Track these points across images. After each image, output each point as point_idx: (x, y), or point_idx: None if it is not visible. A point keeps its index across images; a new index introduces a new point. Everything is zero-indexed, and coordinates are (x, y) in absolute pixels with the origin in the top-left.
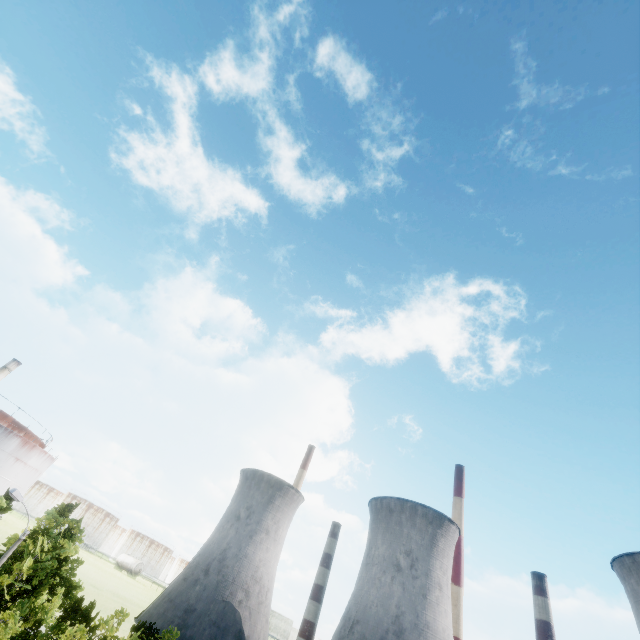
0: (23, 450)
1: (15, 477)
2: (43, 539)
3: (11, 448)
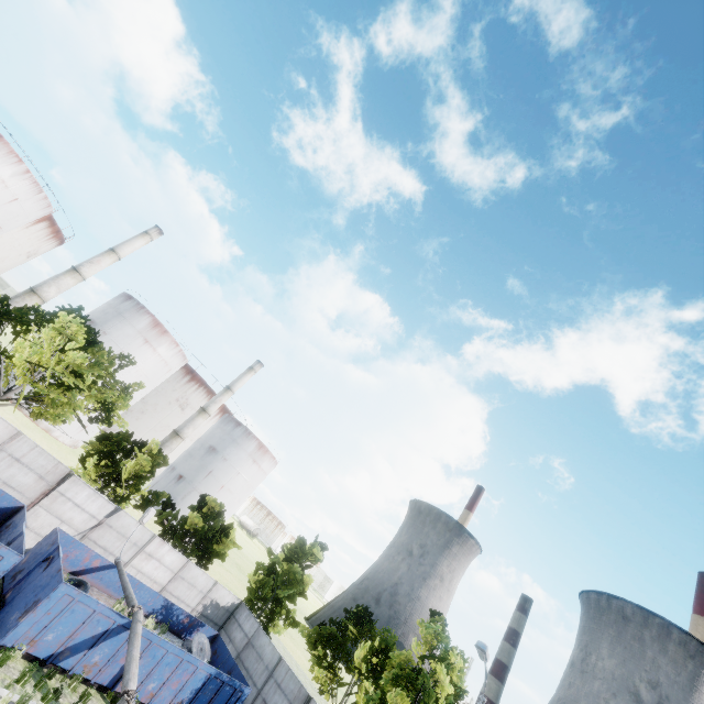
0: (259, 453)
1: (251, 478)
2: (436, 666)
3: (250, 449)
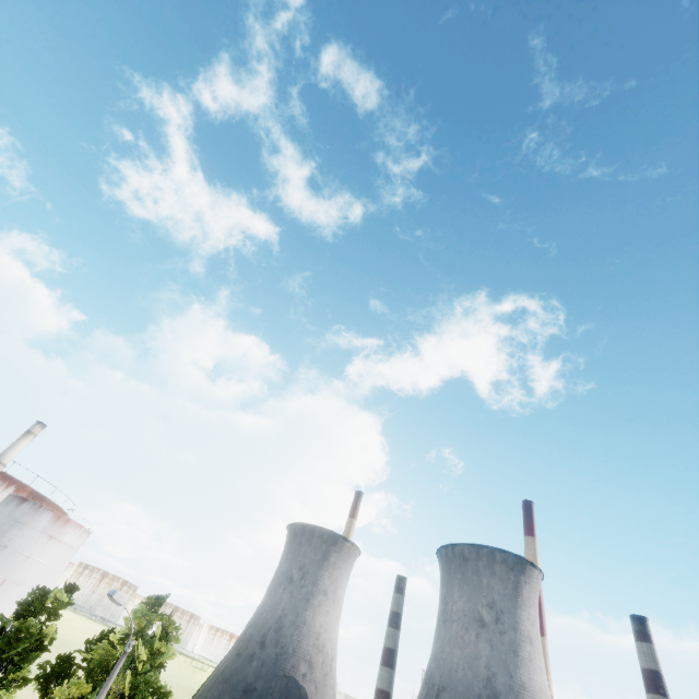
0: (56, 526)
1: (49, 558)
2: (137, 644)
3: (43, 525)
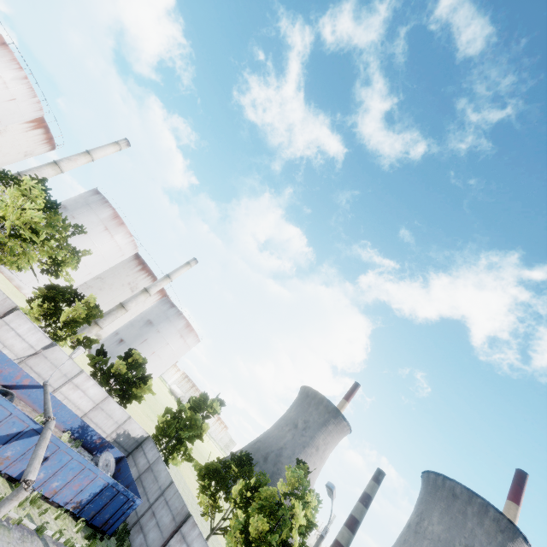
0: (186, 330)
1: (177, 349)
2: (295, 502)
3: (179, 326)
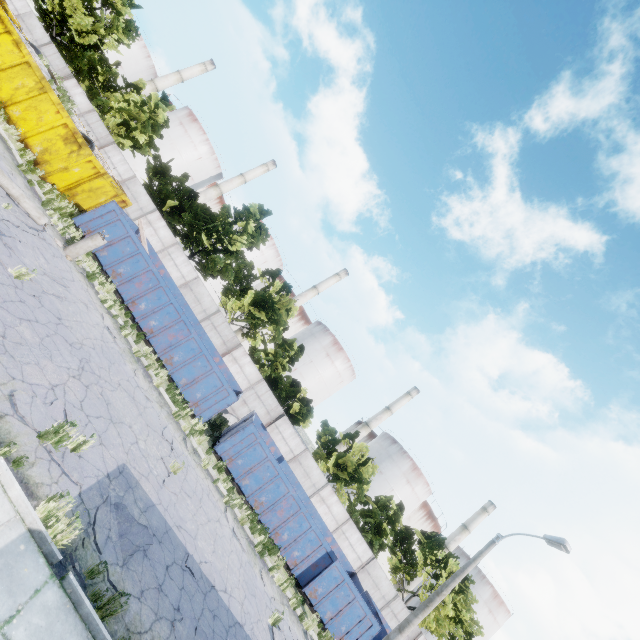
0: (494, 602)
1: (486, 628)
2: None
3: (485, 595)
